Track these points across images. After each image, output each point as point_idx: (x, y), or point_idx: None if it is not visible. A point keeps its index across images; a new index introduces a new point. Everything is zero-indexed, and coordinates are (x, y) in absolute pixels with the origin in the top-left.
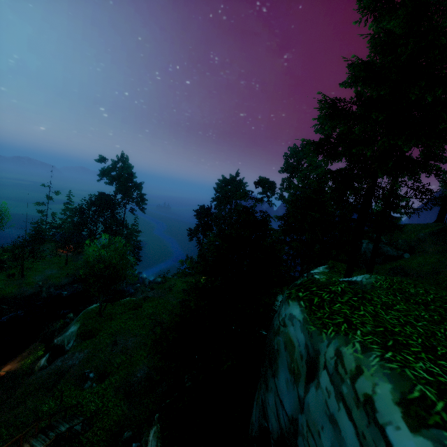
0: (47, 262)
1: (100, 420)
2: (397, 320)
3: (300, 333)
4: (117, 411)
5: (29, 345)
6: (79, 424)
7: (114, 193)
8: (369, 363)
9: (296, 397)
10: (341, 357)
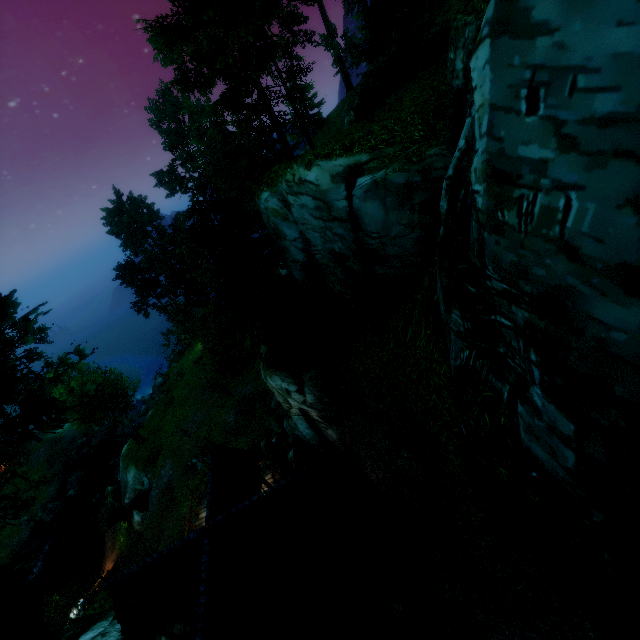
0: None
1: None
2: None
3: (274, 199)
4: (241, 445)
5: (103, 542)
6: None
7: None
8: (294, 170)
9: (293, 225)
10: (288, 181)
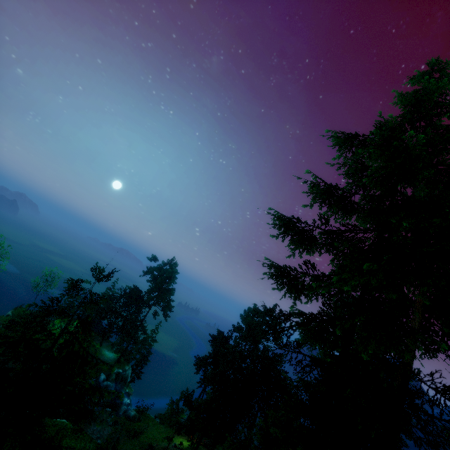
0: None
1: None
2: None
3: None
4: None
5: None
6: None
7: (147, 290)
8: None
9: None
10: None
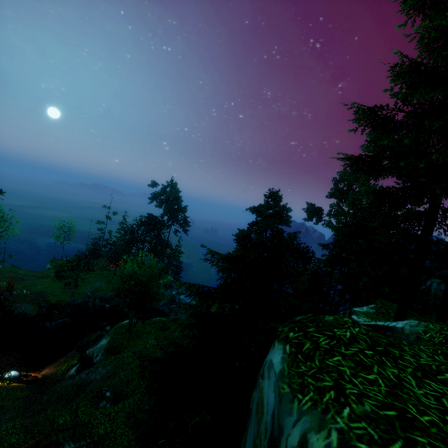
0: (98, 275)
1: (105, 447)
2: (435, 400)
3: (272, 393)
4: (124, 440)
5: (68, 352)
6: (84, 447)
7: (161, 214)
8: None
9: None
10: None
